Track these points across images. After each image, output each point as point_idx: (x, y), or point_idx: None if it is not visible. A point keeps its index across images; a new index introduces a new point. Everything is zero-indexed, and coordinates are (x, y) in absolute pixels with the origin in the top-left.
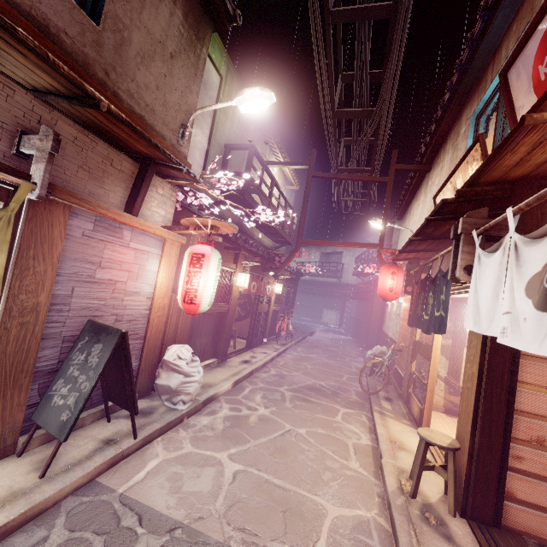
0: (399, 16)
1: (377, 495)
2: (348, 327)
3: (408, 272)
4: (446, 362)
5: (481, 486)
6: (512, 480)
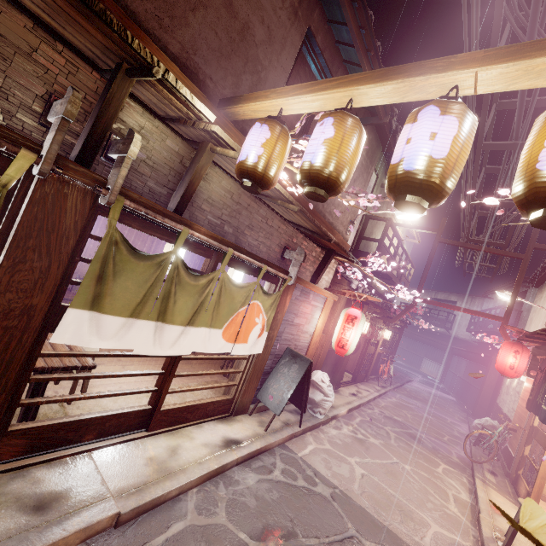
0: None
1: (472, 535)
2: (451, 386)
3: (533, 356)
4: None
5: None
6: None
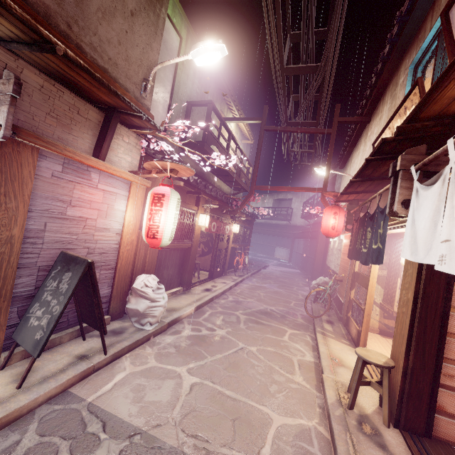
0: None
1: (318, 406)
2: (296, 262)
3: (348, 211)
4: (381, 290)
5: (414, 401)
6: (443, 396)
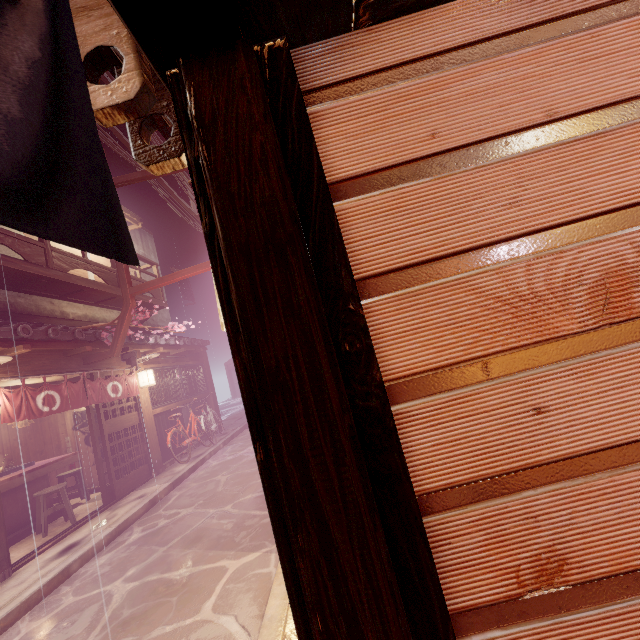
0: None
1: None
2: None
3: None
4: None
5: None
6: None
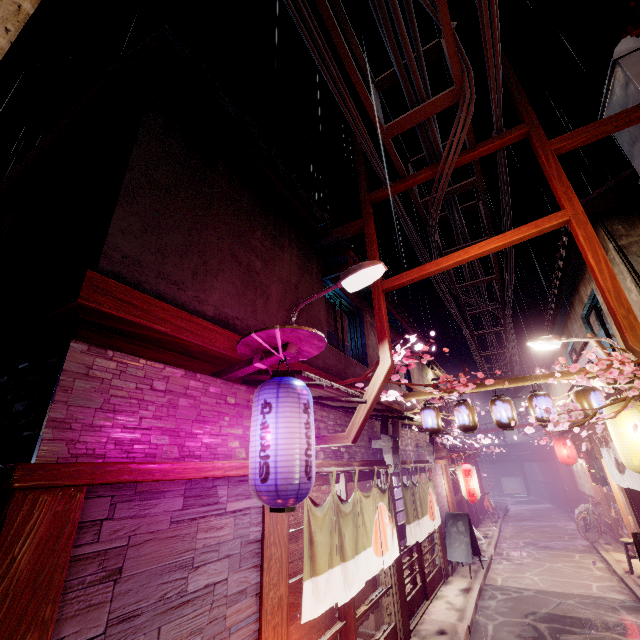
0: (509, 332)
1: (615, 579)
2: (540, 494)
3: (574, 443)
4: None
5: None
6: None
